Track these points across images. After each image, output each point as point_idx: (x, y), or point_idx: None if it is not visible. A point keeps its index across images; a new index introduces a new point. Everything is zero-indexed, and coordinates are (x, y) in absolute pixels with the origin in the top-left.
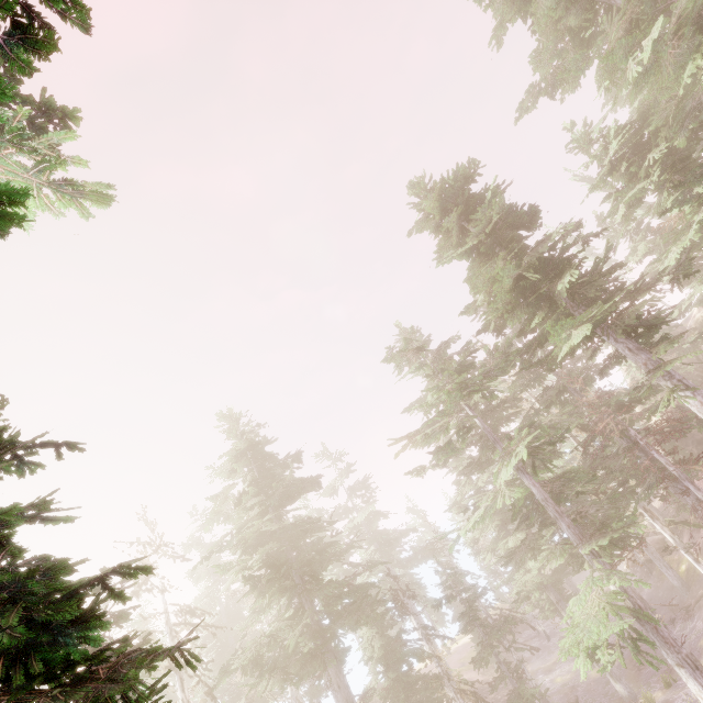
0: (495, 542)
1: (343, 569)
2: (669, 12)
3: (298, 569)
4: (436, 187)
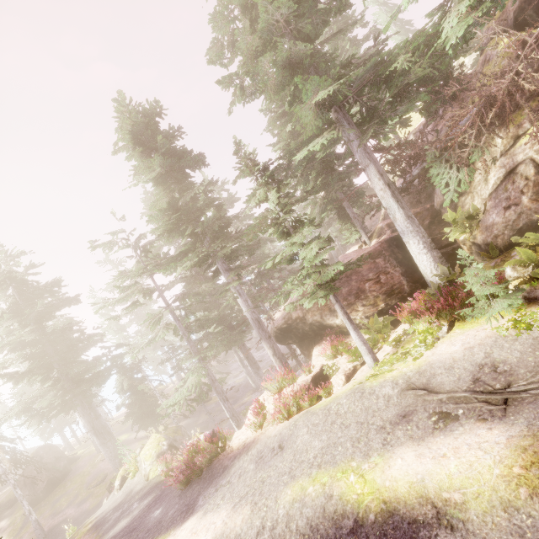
0: None
1: (123, 335)
2: (288, 36)
3: (55, 359)
4: (126, 119)
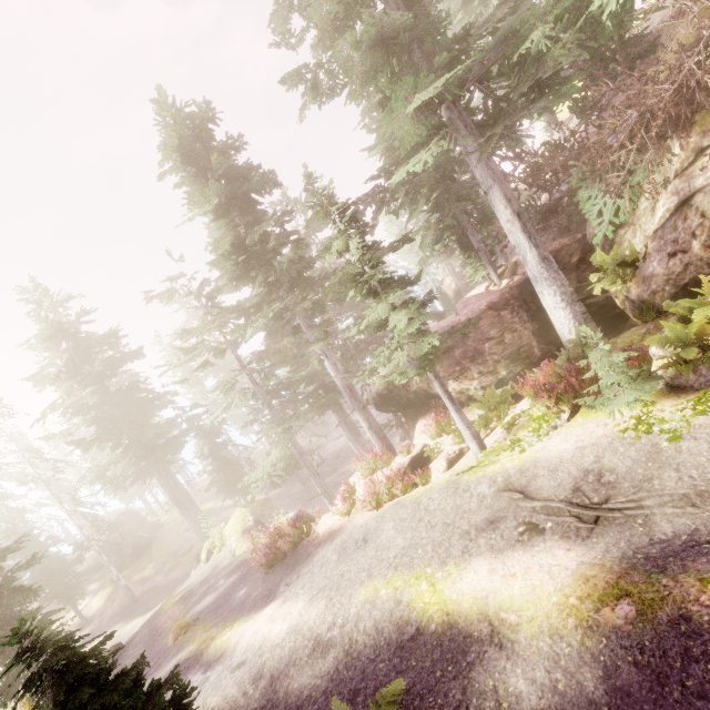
0: None
1: (199, 389)
2: None
3: (124, 423)
4: (170, 132)
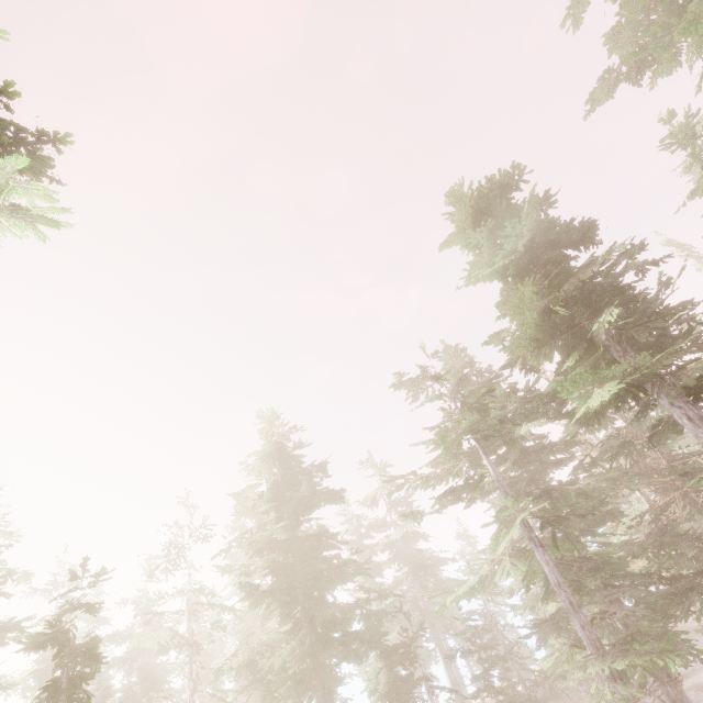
0: (536, 599)
1: (374, 583)
2: None
3: (302, 583)
4: (469, 196)
